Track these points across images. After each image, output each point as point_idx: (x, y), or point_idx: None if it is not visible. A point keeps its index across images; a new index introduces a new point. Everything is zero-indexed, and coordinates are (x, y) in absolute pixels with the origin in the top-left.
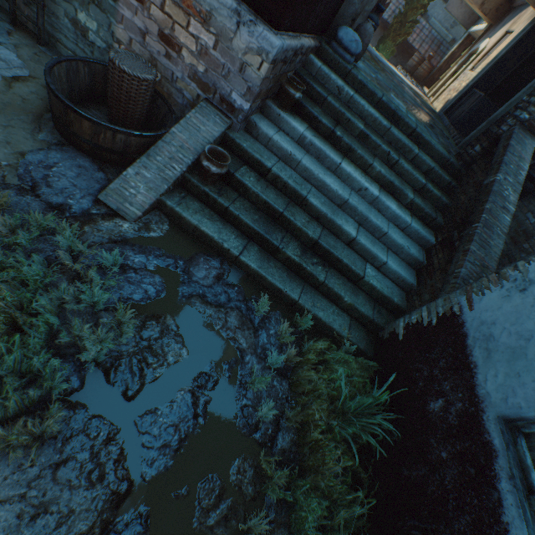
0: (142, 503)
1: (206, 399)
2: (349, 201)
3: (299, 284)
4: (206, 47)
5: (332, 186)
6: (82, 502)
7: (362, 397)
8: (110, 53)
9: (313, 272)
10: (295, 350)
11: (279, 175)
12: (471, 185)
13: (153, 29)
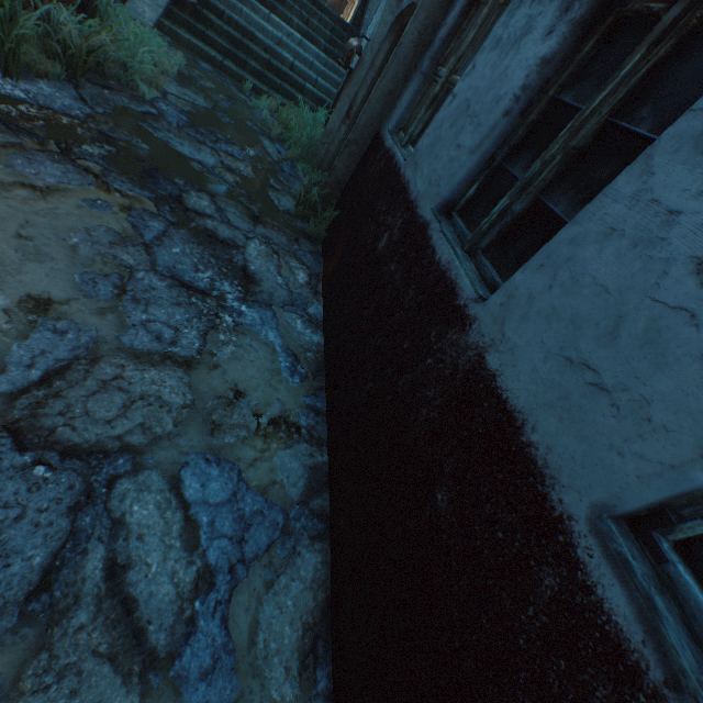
0: (224, 111)
1: (235, 104)
2: (283, 40)
3: (266, 87)
4: None
5: (269, 29)
6: (200, 100)
7: (314, 116)
8: None
9: (273, 78)
10: (274, 104)
11: (231, 16)
12: None
13: None
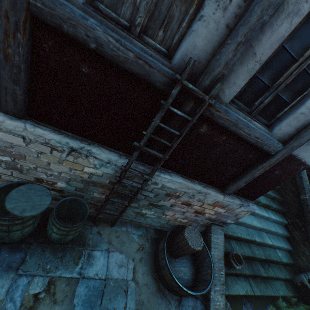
0: None
1: None
2: (264, 228)
3: (268, 283)
4: (220, 212)
5: (257, 226)
6: None
7: None
8: (190, 244)
9: (271, 275)
10: None
11: (245, 238)
12: (289, 191)
13: (191, 210)
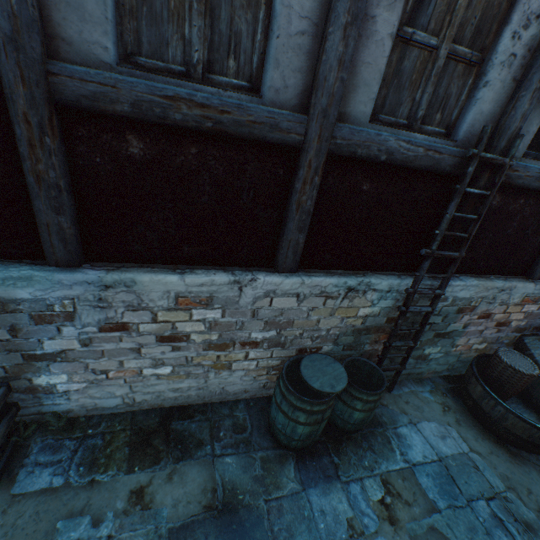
0: None
1: None
2: None
3: None
4: (531, 311)
5: None
6: None
7: None
8: (521, 370)
9: None
10: None
11: None
12: None
13: (490, 325)
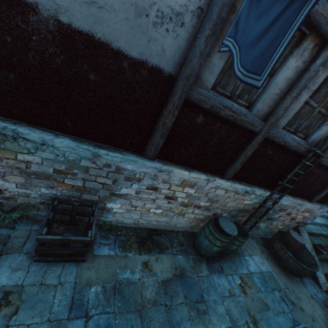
0: None
1: None
2: (324, 223)
3: None
4: (305, 216)
5: (320, 223)
6: None
7: None
8: (298, 240)
9: None
10: None
11: (317, 232)
12: None
13: (288, 218)
